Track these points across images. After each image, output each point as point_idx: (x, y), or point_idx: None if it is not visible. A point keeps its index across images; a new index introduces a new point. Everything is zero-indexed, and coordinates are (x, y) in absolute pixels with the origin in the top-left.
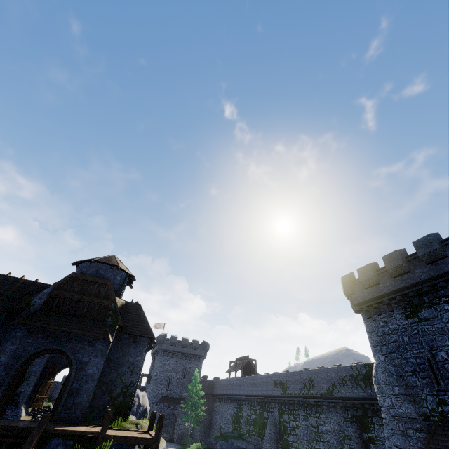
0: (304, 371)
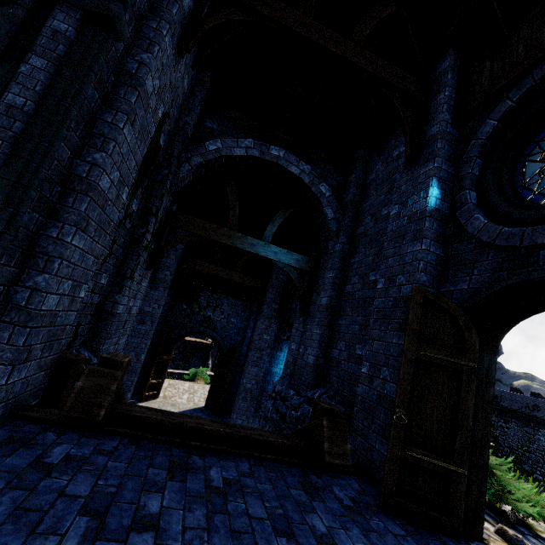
0: (529, 397)
